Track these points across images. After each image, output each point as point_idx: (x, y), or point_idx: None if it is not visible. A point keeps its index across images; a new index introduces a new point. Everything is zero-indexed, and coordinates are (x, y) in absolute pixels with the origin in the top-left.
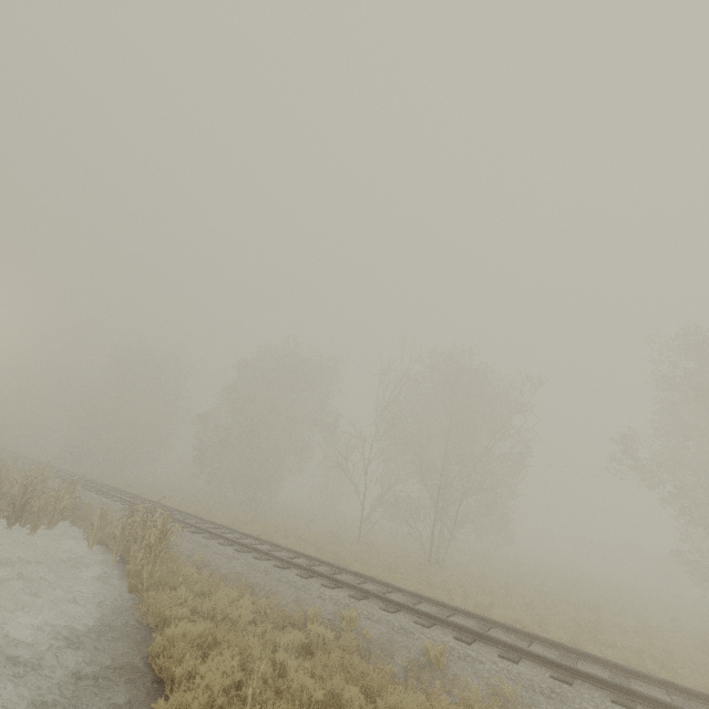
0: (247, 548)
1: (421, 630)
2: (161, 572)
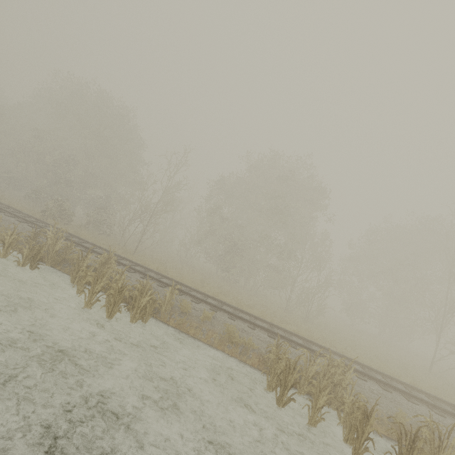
0: None
1: None
2: None
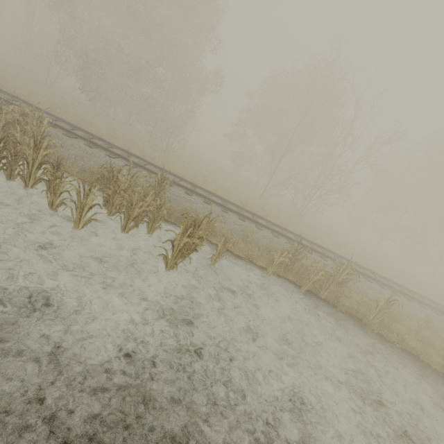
0: (322, 255)
1: (430, 313)
2: (353, 304)
